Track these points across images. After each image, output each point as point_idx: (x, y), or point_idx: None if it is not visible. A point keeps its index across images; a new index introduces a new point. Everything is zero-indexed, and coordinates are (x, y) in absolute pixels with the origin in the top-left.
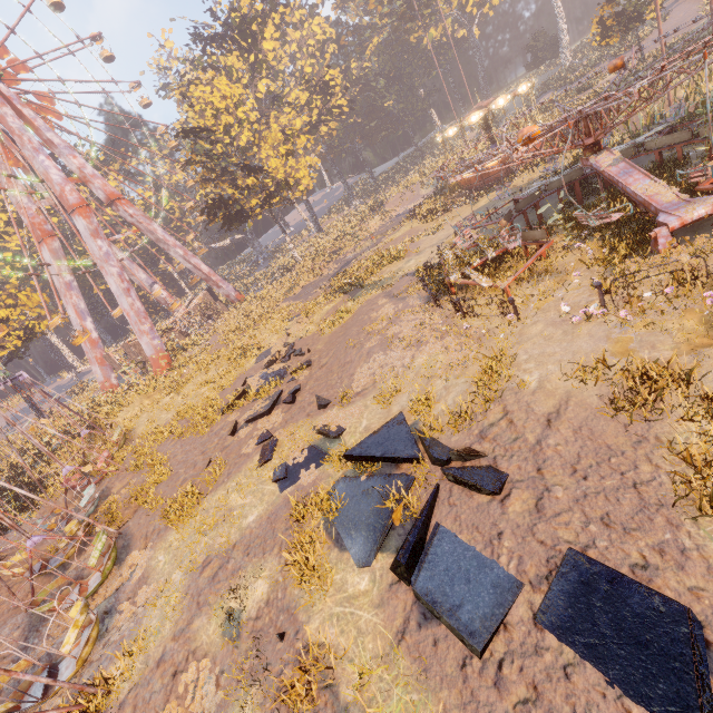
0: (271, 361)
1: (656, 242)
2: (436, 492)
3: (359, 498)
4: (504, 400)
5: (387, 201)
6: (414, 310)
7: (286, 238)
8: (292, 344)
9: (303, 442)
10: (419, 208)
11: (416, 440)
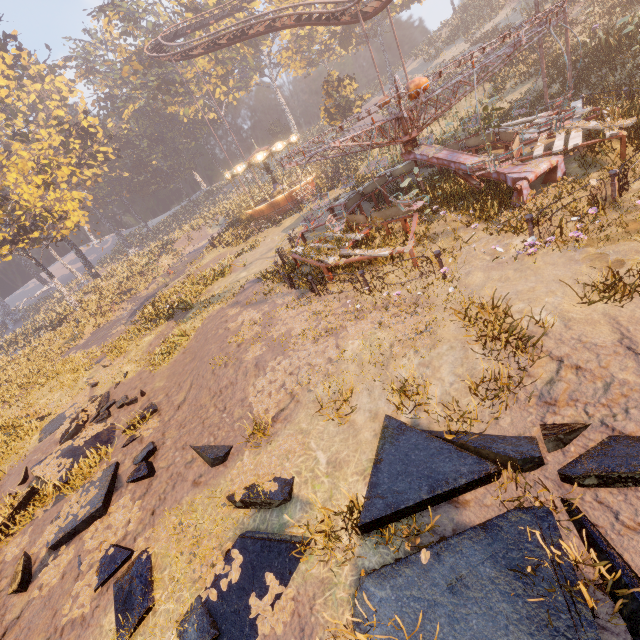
0: (75, 427)
1: (521, 194)
2: (588, 519)
3: (451, 607)
4: (539, 346)
5: (174, 241)
6: (291, 305)
7: (55, 282)
8: (106, 395)
9: (217, 537)
10: (220, 238)
11: (456, 446)
